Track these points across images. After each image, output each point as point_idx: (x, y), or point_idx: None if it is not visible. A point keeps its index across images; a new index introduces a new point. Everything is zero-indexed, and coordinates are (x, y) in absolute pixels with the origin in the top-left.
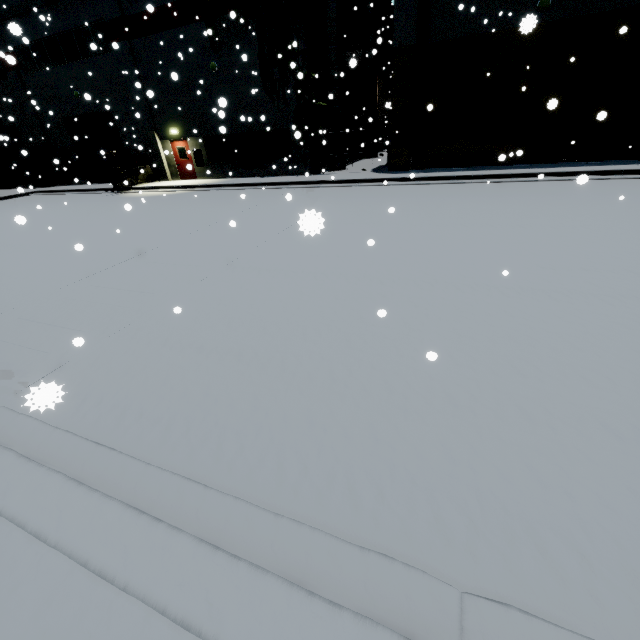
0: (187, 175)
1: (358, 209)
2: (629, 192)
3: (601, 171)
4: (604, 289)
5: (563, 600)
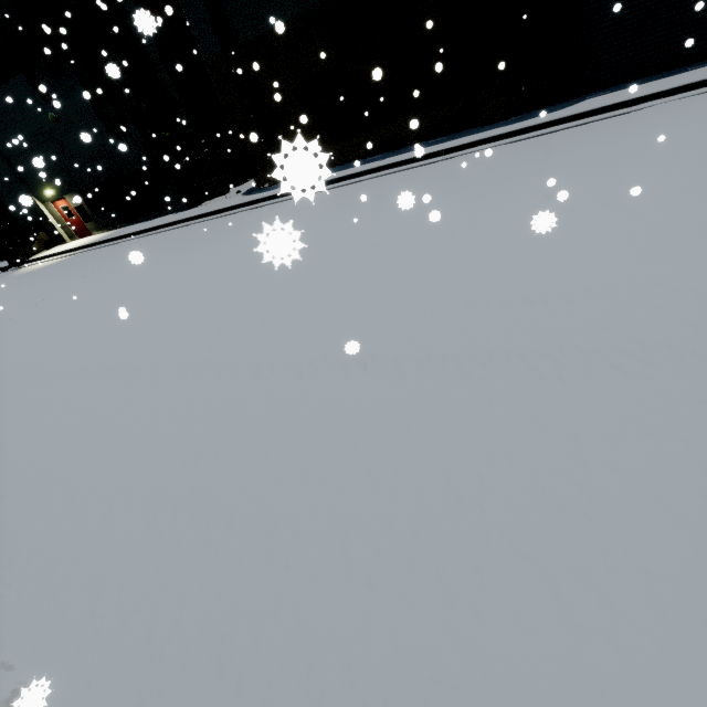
0: (82, 233)
1: (163, 261)
2: (412, 186)
3: (424, 155)
4: (180, 358)
5: None
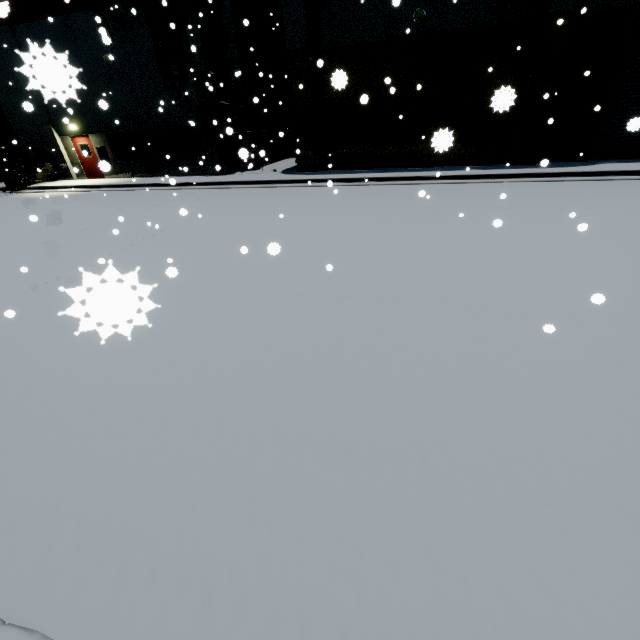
0: (94, 174)
1: (241, 212)
2: (486, 196)
3: (475, 175)
4: (391, 293)
5: (102, 619)
